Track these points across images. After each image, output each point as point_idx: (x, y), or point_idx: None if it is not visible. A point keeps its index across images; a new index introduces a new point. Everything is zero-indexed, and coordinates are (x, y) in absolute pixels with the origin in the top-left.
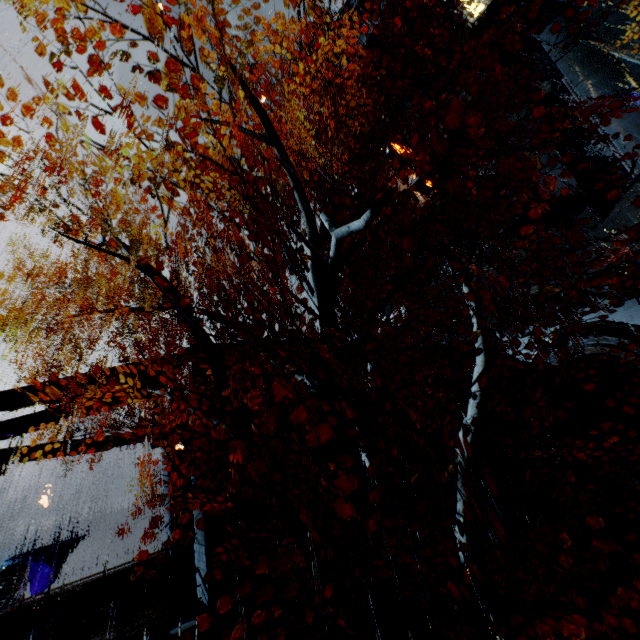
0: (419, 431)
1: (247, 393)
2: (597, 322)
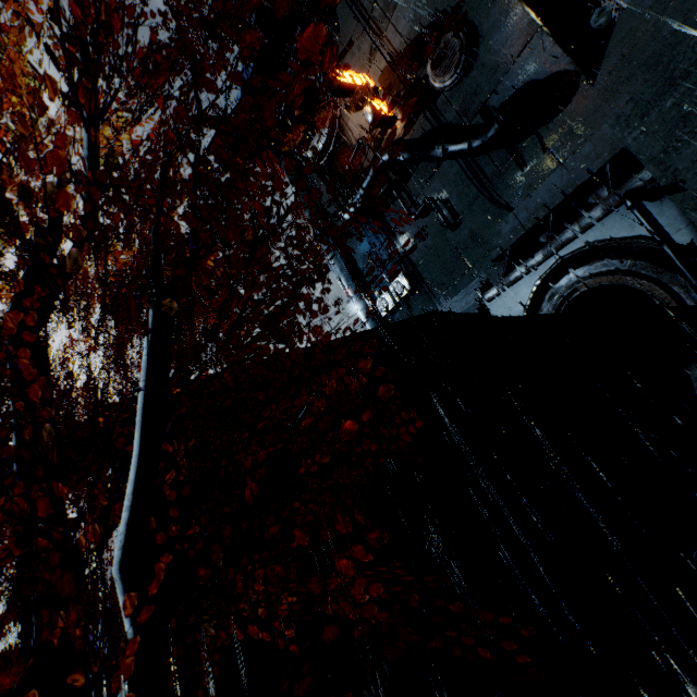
0: (418, 426)
1: (184, 444)
2: (591, 244)
